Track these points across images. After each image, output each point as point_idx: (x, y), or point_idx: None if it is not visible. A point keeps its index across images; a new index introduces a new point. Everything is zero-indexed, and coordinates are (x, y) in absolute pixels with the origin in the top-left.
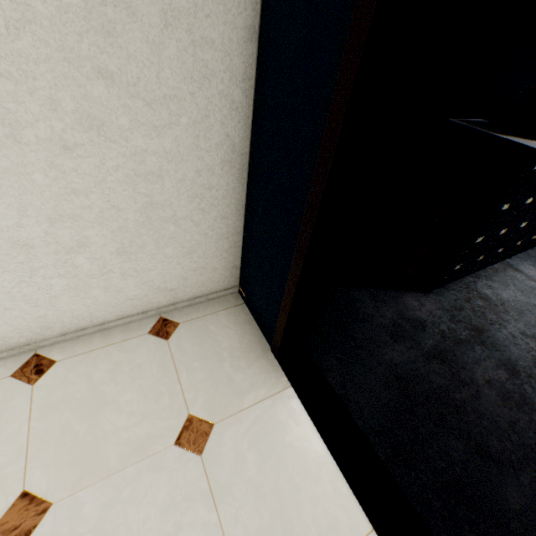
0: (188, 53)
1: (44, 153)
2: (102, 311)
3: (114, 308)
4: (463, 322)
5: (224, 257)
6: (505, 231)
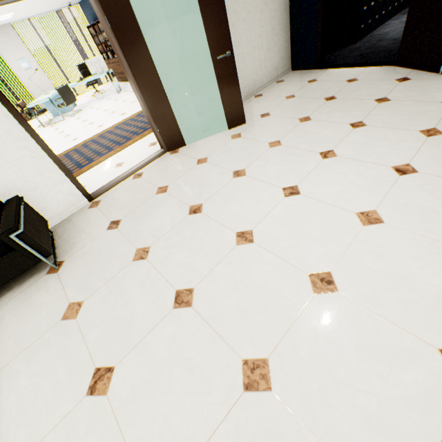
0: None
1: (258, 15)
2: (264, 79)
3: (266, 78)
4: (373, 42)
5: (287, 52)
6: (373, 4)
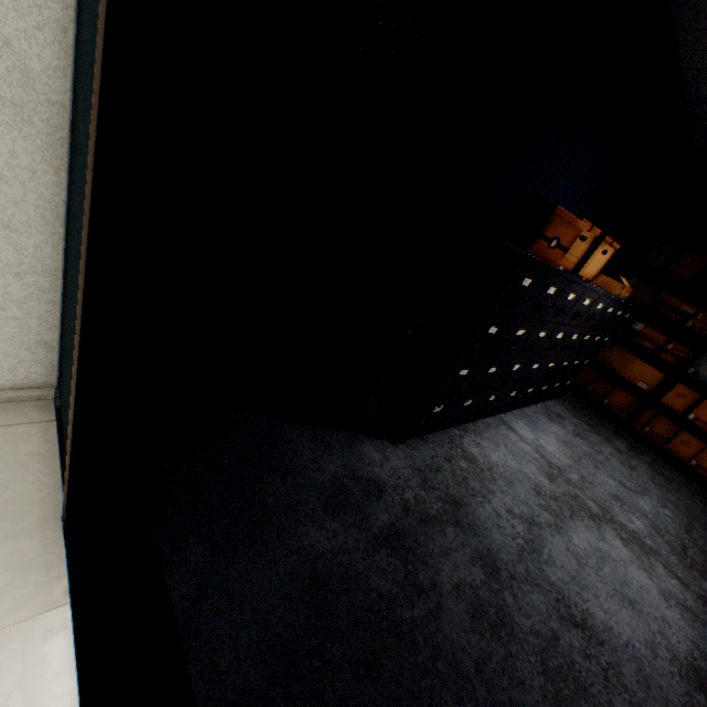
0: None
1: None
2: None
3: None
4: (438, 490)
5: (14, 316)
6: (496, 370)
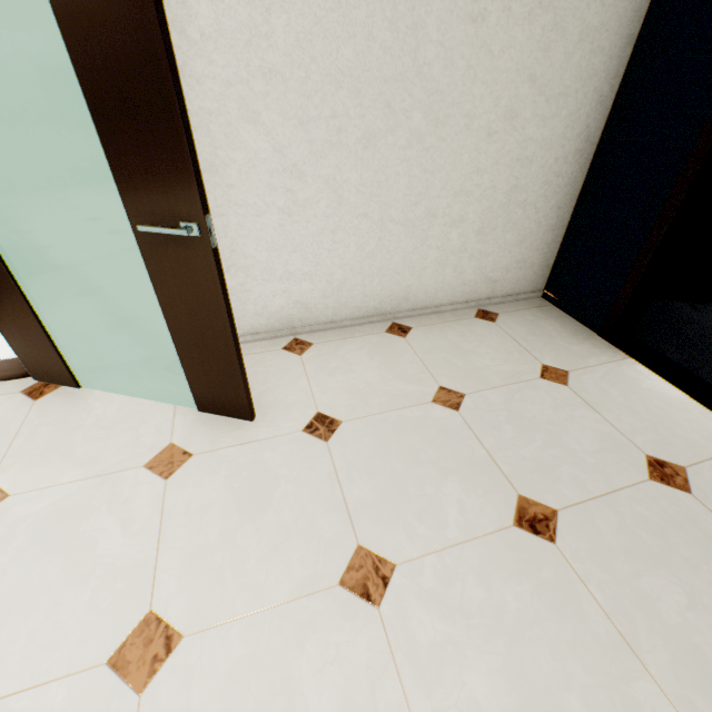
0: (584, 59)
1: (476, 139)
2: (442, 293)
3: (450, 291)
4: None
5: (543, 253)
6: None
